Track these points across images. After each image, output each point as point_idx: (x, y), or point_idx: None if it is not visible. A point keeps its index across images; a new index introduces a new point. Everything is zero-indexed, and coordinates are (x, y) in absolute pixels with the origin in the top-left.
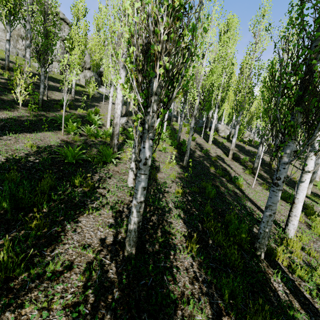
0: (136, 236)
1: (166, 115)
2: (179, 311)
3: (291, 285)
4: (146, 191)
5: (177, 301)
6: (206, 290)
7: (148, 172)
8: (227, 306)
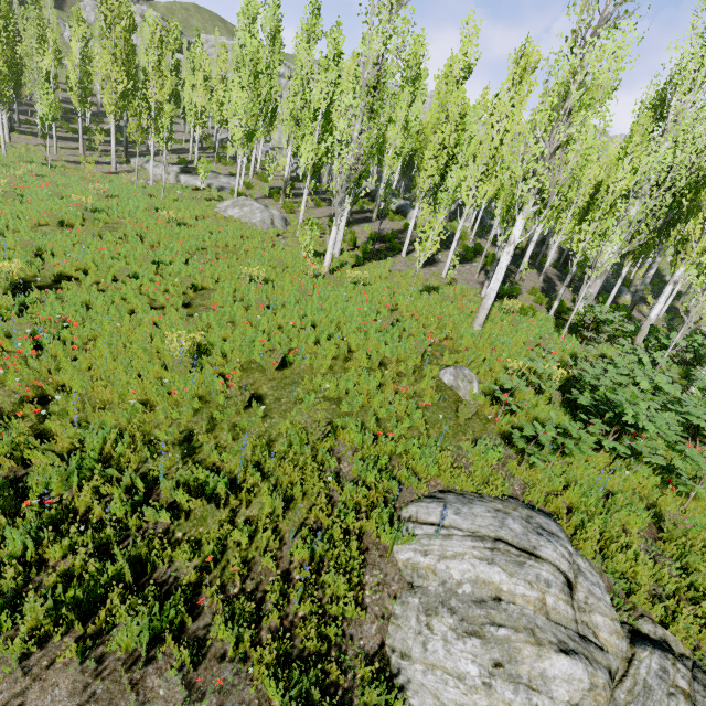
0: None
1: None
2: None
3: None
4: None
5: None
6: None
7: None
8: None
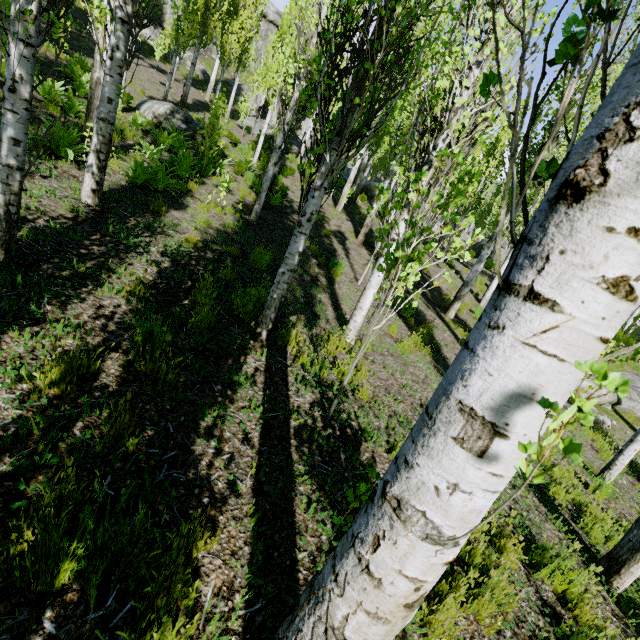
0: (3, 230)
1: (264, 127)
2: (37, 328)
3: (276, 368)
4: (24, 151)
5: (38, 316)
6: (114, 330)
7: (26, 114)
8: (130, 346)
